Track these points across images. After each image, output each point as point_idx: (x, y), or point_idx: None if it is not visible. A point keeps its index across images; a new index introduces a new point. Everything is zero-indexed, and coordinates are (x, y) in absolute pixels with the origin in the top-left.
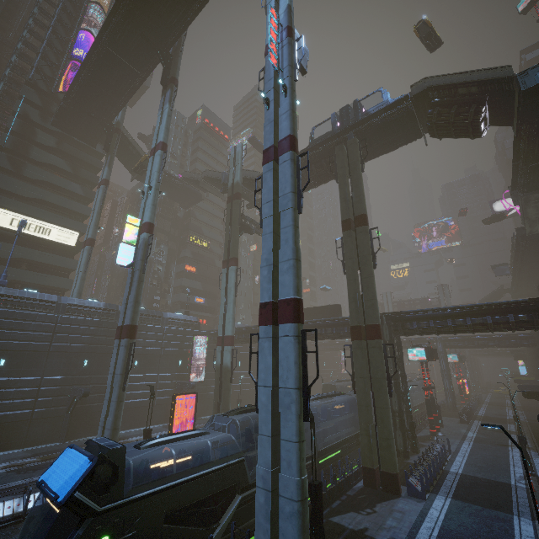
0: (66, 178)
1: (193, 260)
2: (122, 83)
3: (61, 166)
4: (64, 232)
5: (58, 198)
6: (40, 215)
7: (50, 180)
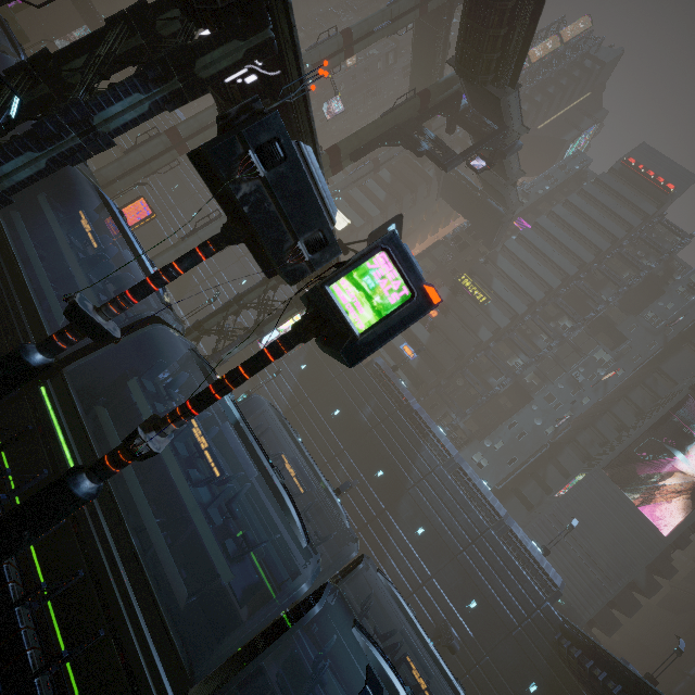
0: (384, 191)
1: (444, 305)
2: (429, 58)
3: (385, 177)
4: (341, 217)
5: (361, 197)
6: (339, 203)
7: (368, 184)
